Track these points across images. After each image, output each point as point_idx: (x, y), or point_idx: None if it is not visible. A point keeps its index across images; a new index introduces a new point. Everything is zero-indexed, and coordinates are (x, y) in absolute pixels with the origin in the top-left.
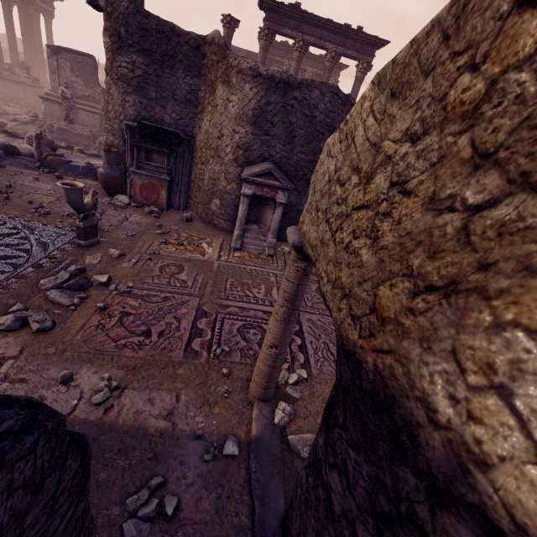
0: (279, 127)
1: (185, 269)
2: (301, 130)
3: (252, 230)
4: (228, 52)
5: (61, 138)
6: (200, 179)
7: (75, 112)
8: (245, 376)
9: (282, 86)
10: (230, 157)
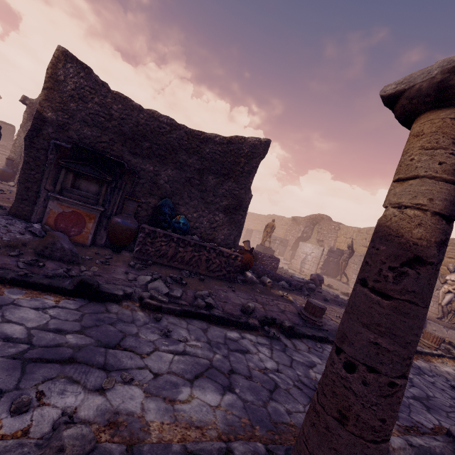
0: None
1: None
2: None
3: None
4: None
5: None
6: None
7: None
8: None
9: None
10: None
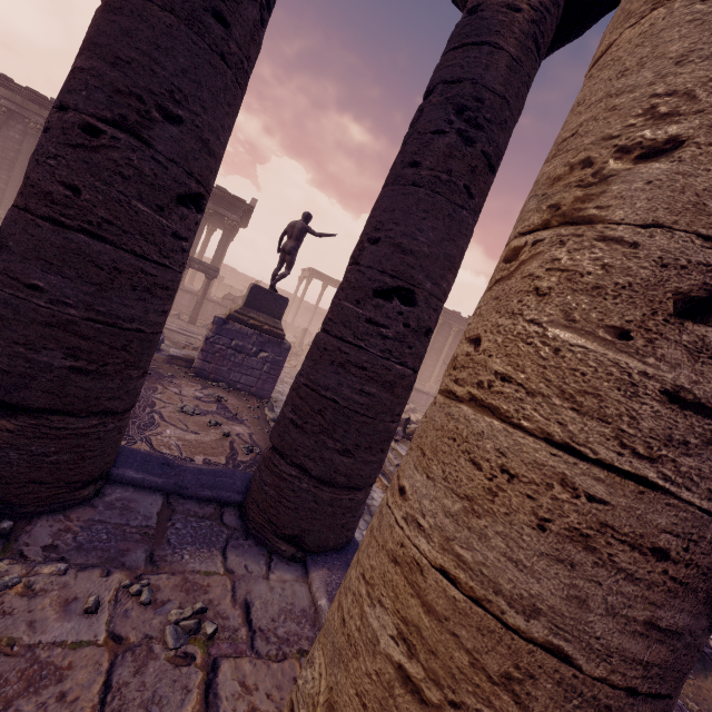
0: None
1: None
2: None
3: None
4: None
5: None
6: None
7: None
8: None
9: None
10: None
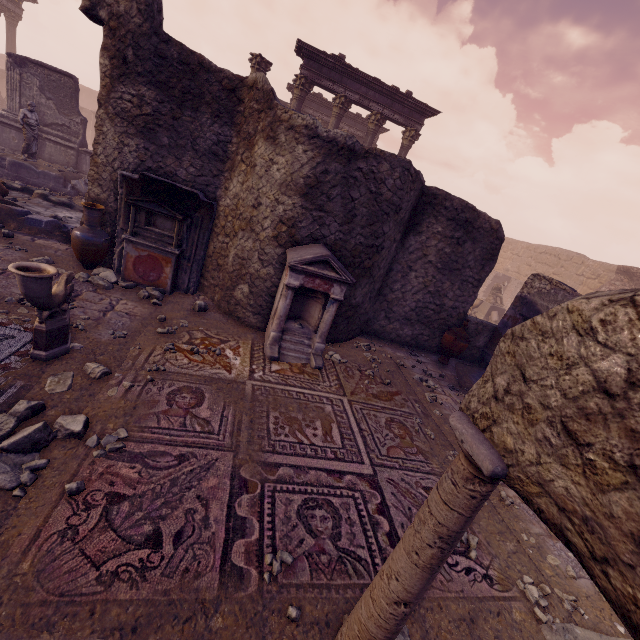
0: (337, 203)
1: (205, 398)
2: (364, 208)
3: (292, 330)
4: (276, 102)
5: (15, 176)
6: (220, 255)
7: (40, 142)
8: (323, 614)
9: (345, 152)
10: (268, 233)
